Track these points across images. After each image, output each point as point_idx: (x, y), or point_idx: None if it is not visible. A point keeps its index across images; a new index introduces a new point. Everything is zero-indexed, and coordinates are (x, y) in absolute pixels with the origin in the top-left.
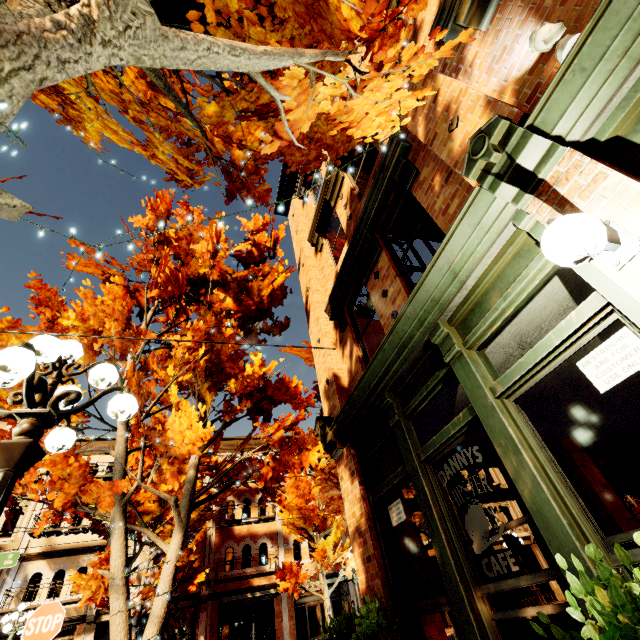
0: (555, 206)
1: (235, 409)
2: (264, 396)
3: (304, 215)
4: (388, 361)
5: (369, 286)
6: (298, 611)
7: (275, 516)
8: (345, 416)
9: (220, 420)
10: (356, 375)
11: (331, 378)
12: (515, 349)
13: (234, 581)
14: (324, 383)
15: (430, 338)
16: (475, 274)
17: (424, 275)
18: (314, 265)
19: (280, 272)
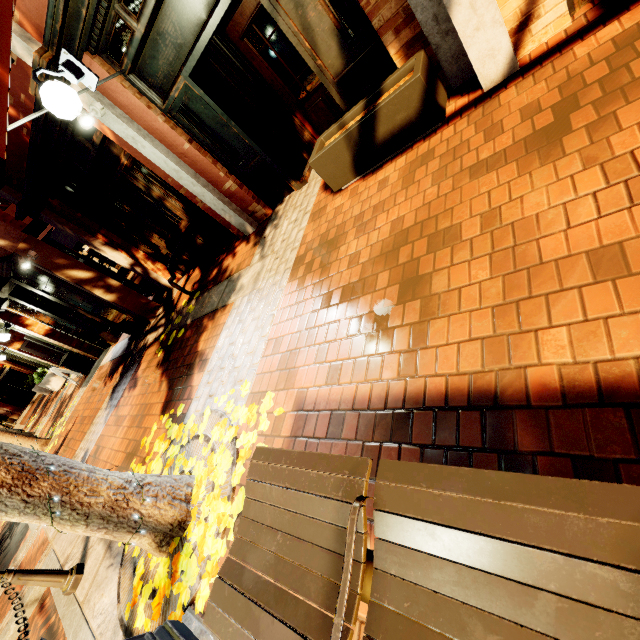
0: None
1: None
2: None
3: None
4: None
5: None
6: None
7: None
8: None
9: None
10: None
11: None
12: None
13: None
14: None
15: None
16: None
17: None
18: None
19: None
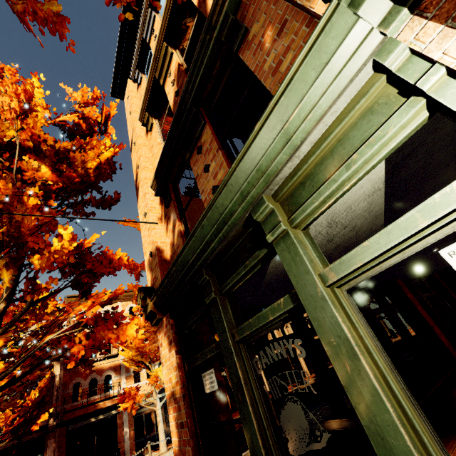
0: (451, 21)
1: (39, 287)
2: (82, 270)
3: (138, 98)
4: (206, 238)
5: (192, 161)
6: (137, 419)
7: (118, 353)
8: (164, 289)
9: (20, 300)
10: (177, 249)
11: (154, 251)
12: (324, 227)
13: (81, 408)
14: (148, 255)
15: (252, 214)
16: (312, 137)
17: (251, 137)
18: (144, 144)
19: (107, 146)
